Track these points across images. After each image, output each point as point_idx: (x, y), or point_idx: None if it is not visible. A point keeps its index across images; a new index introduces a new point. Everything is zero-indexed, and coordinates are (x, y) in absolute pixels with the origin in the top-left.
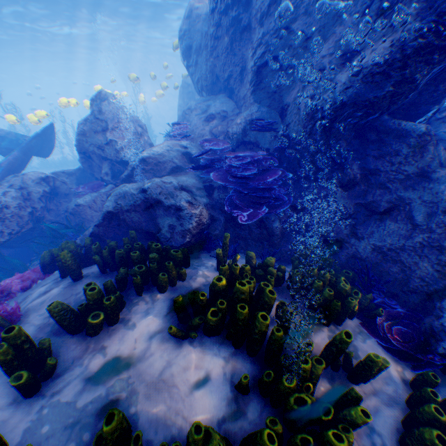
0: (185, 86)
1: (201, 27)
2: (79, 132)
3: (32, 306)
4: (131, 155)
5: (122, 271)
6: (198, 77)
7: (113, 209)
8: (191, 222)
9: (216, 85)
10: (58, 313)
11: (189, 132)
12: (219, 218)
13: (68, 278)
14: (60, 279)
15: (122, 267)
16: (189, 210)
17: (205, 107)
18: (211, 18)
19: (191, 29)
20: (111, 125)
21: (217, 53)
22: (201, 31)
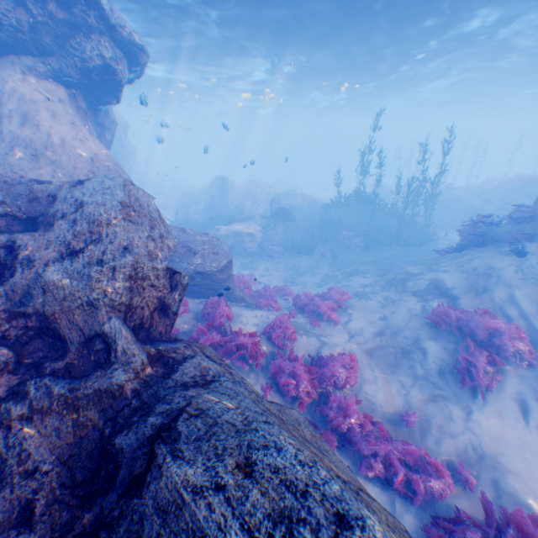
0: None
1: None
2: None
3: None
4: None
5: None
6: None
7: None
8: None
9: None
10: None
11: None
12: None
13: None
14: None
15: None
16: None
17: None
18: None
19: None
20: None
21: None
22: None
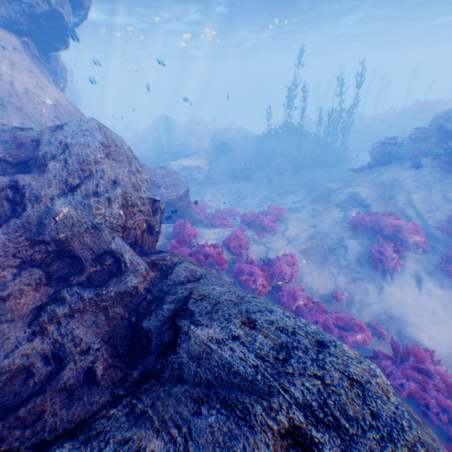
0: None
1: None
2: None
3: None
4: None
5: None
6: None
7: None
8: None
9: None
10: None
11: None
12: None
13: None
14: None
15: None
16: None
17: None
18: None
19: None
20: None
21: None
22: None
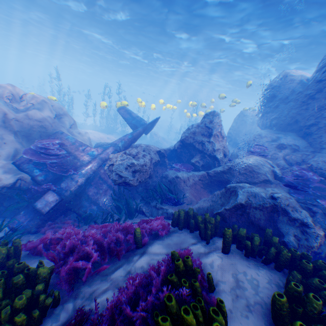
0: (241, 115)
1: (295, 88)
2: (191, 130)
3: (202, 264)
4: (220, 155)
5: (298, 276)
6: (275, 116)
7: (244, 201)
8: (315, 240)
9: (289, 125)
10: (286, 307)
11: (261, 151)
12: (324, 242)
13: (211, 246)
14: (203, 243)
15: (295, 271)
16: (314, 228)
17: (274, 137)
18: (314, 85)
19: (281, 87)
20: (214, 132)
21: (307, 107)
22: (294, 90)
